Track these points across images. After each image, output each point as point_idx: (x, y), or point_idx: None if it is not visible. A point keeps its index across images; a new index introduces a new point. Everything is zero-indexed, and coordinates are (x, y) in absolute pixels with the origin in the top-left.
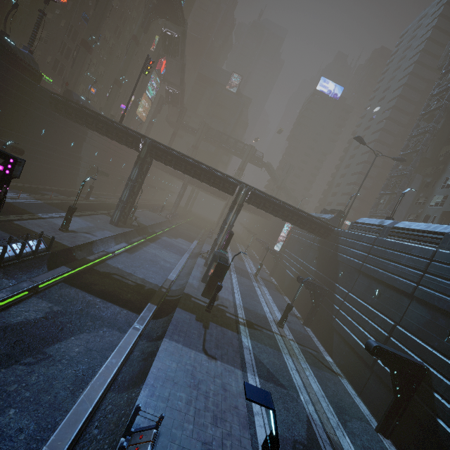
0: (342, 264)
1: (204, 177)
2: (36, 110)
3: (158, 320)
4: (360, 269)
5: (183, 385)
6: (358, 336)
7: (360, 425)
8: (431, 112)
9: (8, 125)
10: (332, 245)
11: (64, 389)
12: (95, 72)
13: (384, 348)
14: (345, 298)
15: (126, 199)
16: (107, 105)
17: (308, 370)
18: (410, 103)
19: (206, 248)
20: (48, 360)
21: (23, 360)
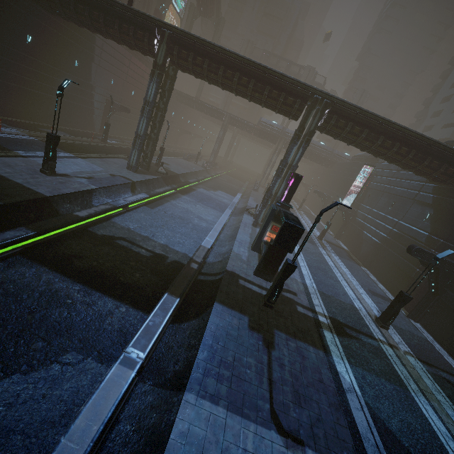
0: None
1: (254, 89)
2: None
3: (181, 327)
4: None
5: None
6: None
7: None
8: None
9: None
10: None
11: None
12: None
13: None
14: None
15: (143, 132)
16: None
17: None
18: None
19: (252, 202)
20: None
21: None
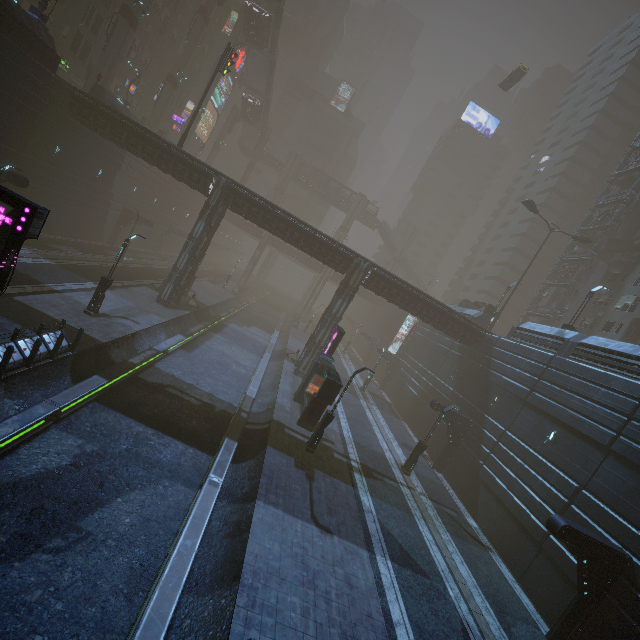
0: (497, 386)
1: (305, 243)
2: (48, 114)
3: (240, 466)
4: (525, 399)
5: (294, 582)
6: (519, 496)
7: (527, 631)
8: (629, 173)
9: (2, 136)
10: (482, 358)
11: (115, 592)
12: (137, 59)
13: (575, 529)
14: (500, 438)
15: (183, 267)
16: (153, 115)
17: (450, 543)
18: (595, 155)
19: (292, 344)
20: (85, 541)
21: (47, 543)
